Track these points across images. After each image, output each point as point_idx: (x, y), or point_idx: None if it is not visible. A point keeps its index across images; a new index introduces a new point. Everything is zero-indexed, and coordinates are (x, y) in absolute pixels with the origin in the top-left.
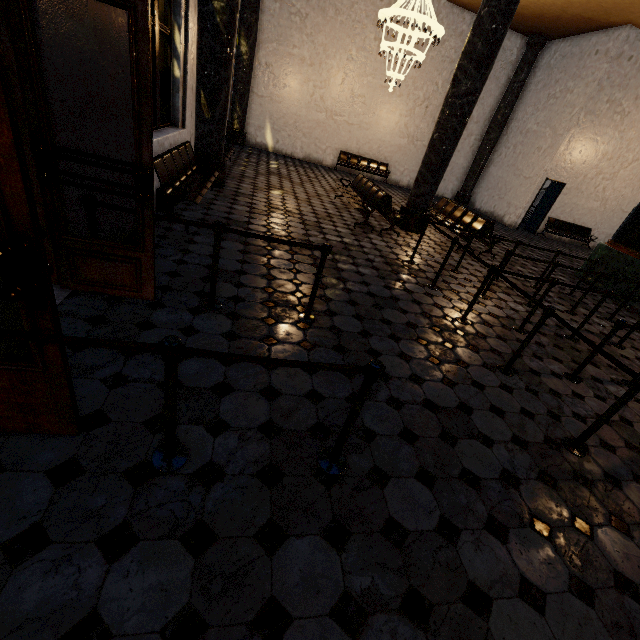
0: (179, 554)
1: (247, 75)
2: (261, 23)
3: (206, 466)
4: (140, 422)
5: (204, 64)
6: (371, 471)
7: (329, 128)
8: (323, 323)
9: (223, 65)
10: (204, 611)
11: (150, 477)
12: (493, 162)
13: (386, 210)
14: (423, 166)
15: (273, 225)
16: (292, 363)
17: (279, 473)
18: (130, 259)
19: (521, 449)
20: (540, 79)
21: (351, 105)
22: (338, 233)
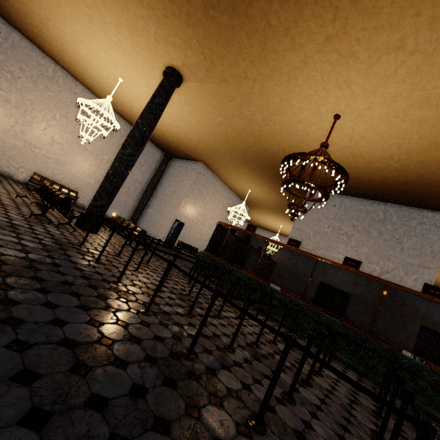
0: None
1: None
2: None
3: None
4: None
5: None
6: None
7: (26, 154)
8: None
9: None
10: None
11: None
12: (149, 207)
13: (66, 209)
14: (100, 188)
15: None
16: None
17: None
18: None
19: (151, 364)
20: (171, 172)
21: (50, 145)
22: (8, 216)
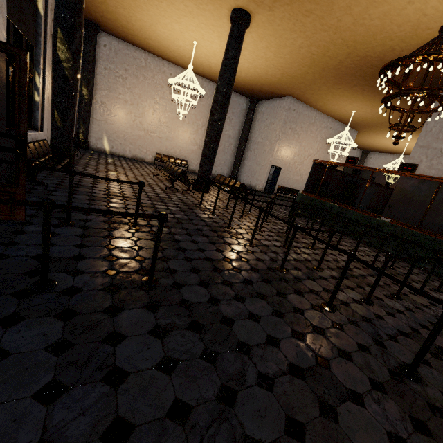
0: (54, 321)
1: (88, 107)
2: (96, 79)
3: (69, 288)
4: (20, 273)
5: (57, 95)
6: (173, 284)
7: (147, 140)
8: (145, 230)
9: (71, 97)
10: (72, 339)
11: (30, 294)
12: (245, 158)
13: (184, 179)
14: (202, 156)
15: (111, 188)
16: (118, 213)
17: (117, 288)
18: (7, 193)
19: (255, 272)
20: (259, 118)
21: (160, 127)
22: (155, 192)
